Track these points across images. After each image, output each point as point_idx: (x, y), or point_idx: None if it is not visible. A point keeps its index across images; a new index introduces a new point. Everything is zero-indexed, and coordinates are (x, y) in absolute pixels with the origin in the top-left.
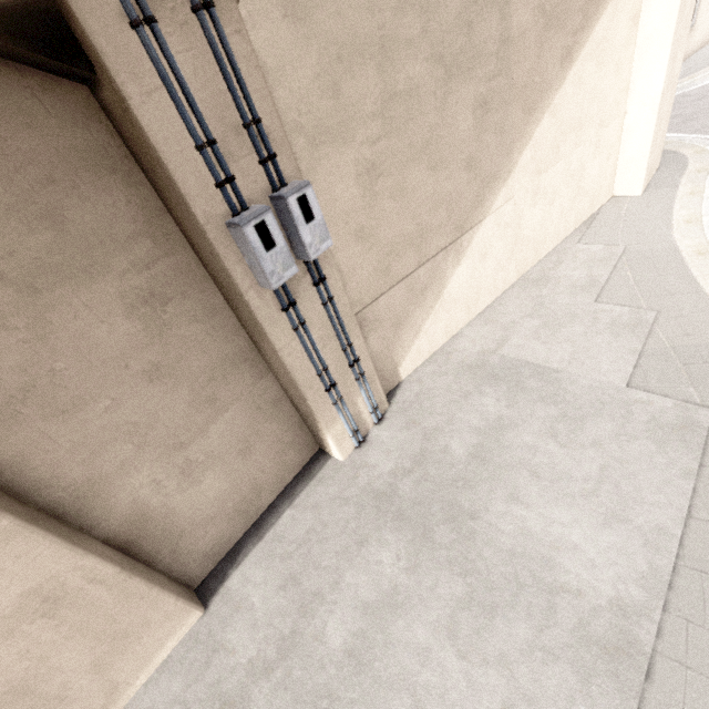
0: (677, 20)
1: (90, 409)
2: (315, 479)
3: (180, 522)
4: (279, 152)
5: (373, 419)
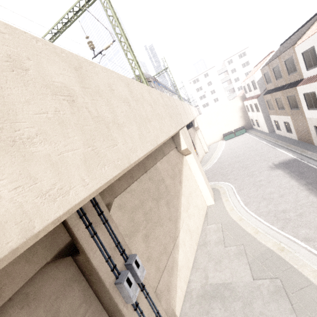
0: (198, 167)
1: None
2: None
3: None
4: (124, 247)
5: None
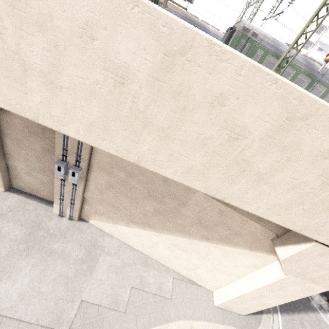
0: (263, 287)
1: (23, 150)
2: (47, 206)
3: (20, 177)
4: (83, 162)
5: (69, 217)
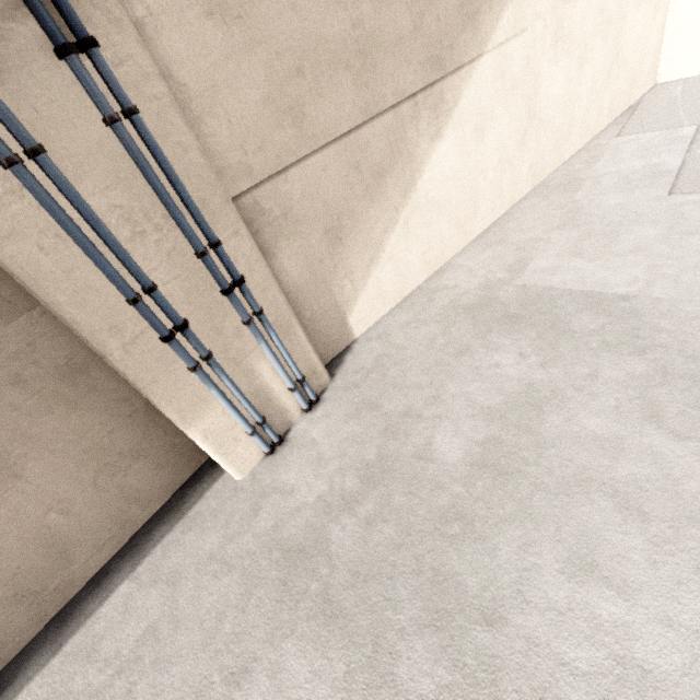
0: None
1: None
2: (186, 516)
3: None
4: None
5: (299, 401)
